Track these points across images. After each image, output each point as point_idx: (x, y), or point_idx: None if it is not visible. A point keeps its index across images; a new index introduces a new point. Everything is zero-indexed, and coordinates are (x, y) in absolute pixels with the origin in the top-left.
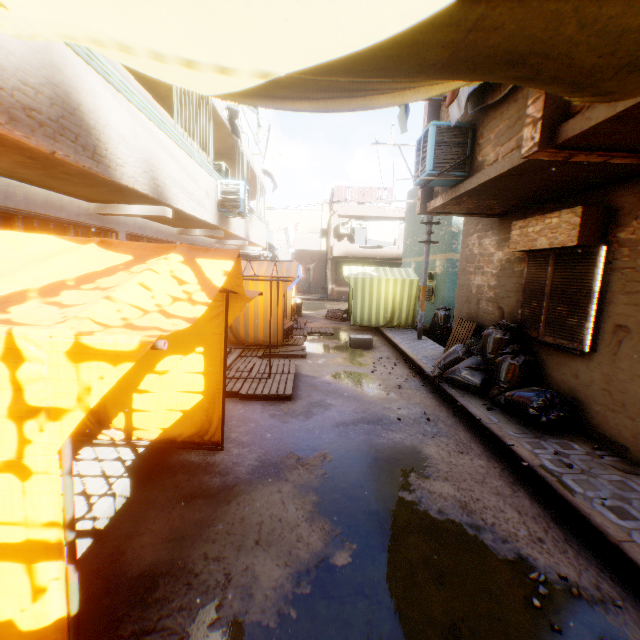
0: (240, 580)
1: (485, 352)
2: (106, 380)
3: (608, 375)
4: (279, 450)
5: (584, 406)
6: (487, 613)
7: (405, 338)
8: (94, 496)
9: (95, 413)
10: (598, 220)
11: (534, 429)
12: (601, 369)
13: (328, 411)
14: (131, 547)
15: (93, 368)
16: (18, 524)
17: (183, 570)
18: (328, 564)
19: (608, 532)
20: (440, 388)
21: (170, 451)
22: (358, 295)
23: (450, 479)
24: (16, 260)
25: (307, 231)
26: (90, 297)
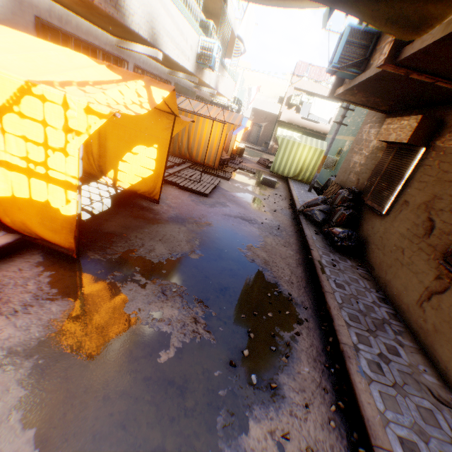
0: (147, 248)
1: (333, 203)
2: (97, 124)
3: (386, 229)
4: (188, 214)
5: (368, 245)
6: (245, 290)
7: (300, 188)
8: (94, 200)
9: (100, 166)
10: (429, 129)
11: (333, 249)
12: (385, 225)
13: (224, 208)
14: (106, 224)
15: (93, 118)
16: (63, 173)
17: (125, 237)
18: (187, 256)
19: (325, 288)
20: (298, 218)
21: (133, 198)
22: (281, 151)
23: (268, 252)
24: (69, 66)
25: (272, 96)
26: (97, 91)
